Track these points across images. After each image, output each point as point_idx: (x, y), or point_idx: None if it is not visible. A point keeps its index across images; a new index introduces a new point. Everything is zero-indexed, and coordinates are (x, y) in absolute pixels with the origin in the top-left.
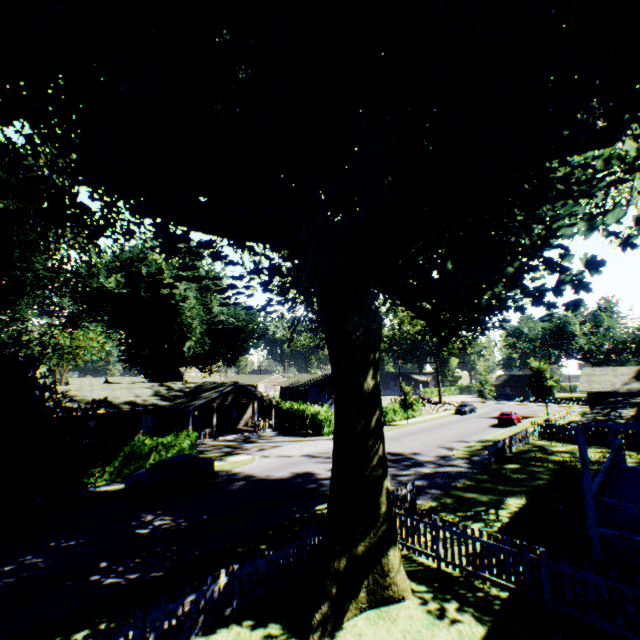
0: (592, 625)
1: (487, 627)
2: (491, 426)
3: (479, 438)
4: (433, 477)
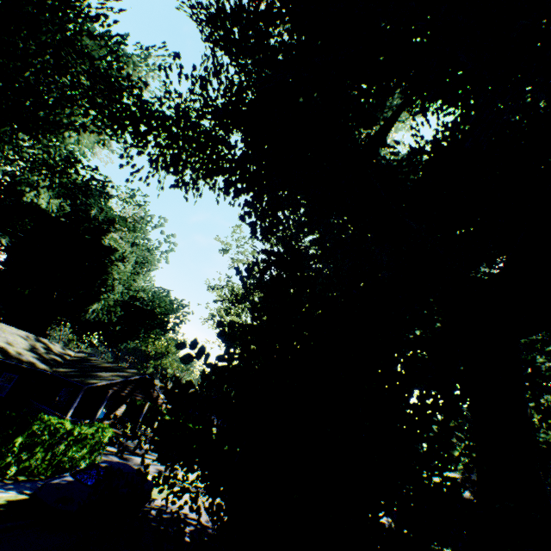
0: None
1: None
2: None
3: None
4: None
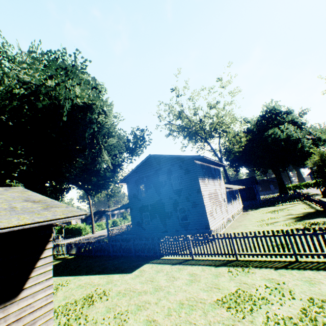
0: (83, 255)
1: (60, 261)
2: None
3: None
4: (101, 238)
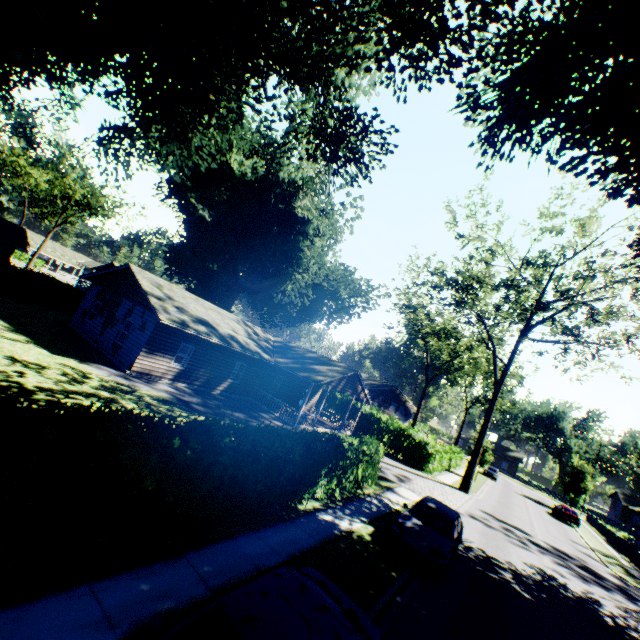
0: None
1: None
2: (553, 517)
3: (583, 542)
4: None
